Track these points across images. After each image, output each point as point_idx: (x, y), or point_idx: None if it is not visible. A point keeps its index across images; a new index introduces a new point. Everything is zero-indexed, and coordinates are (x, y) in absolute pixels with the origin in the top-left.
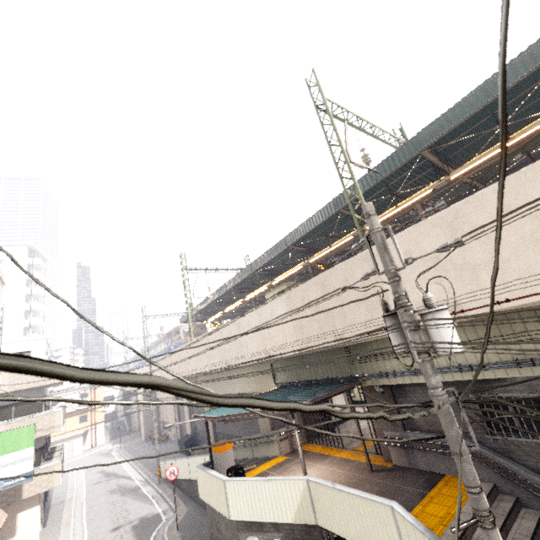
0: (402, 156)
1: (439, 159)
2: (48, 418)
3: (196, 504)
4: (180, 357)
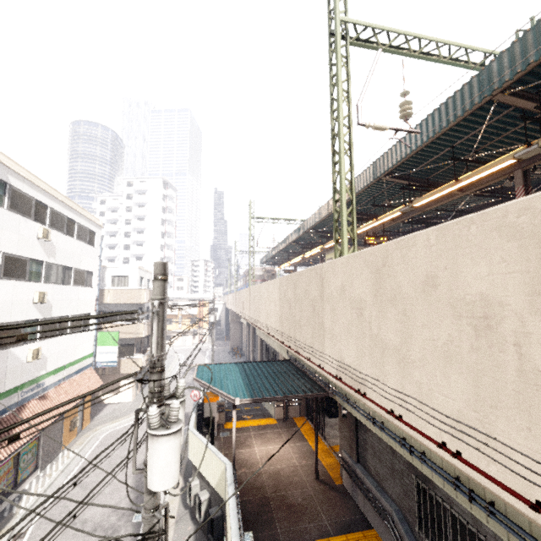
0: (460, 104)
1: (535, 106)
2: (136, 326)
3: None
4: (241, 299)
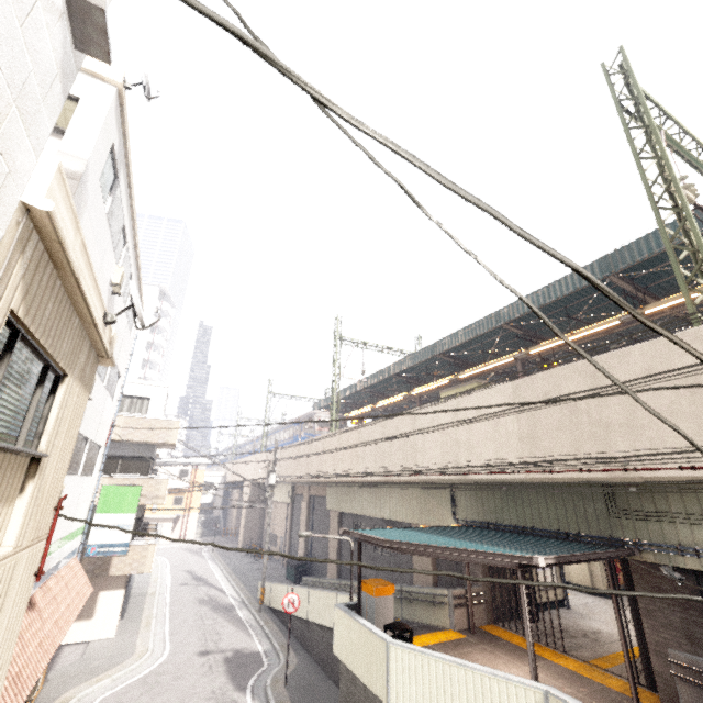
0: None
1: None
2: (154, 484)
3: (309, 658)
4: (312, 451)
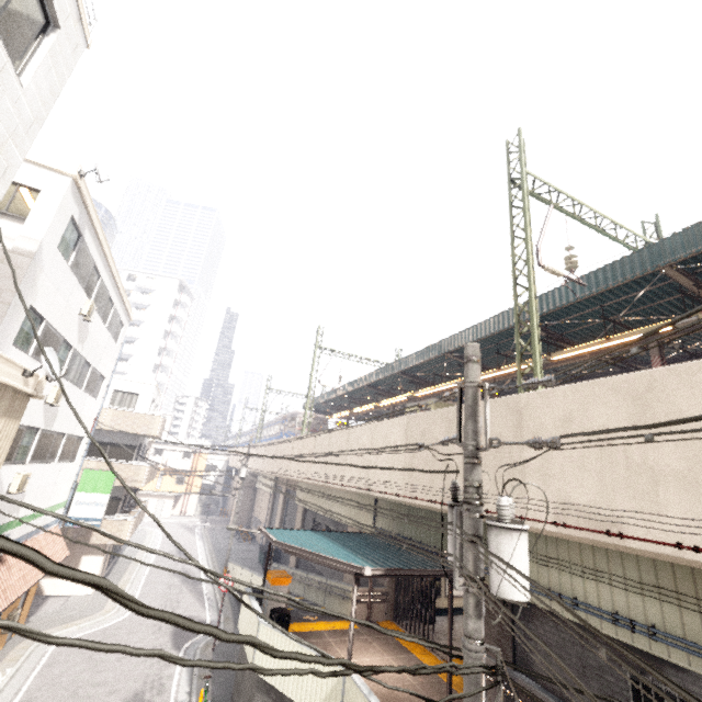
0: (629, 269)
1: (694, 284)
2: (134, 469)
3: None
4: (285, 450)
